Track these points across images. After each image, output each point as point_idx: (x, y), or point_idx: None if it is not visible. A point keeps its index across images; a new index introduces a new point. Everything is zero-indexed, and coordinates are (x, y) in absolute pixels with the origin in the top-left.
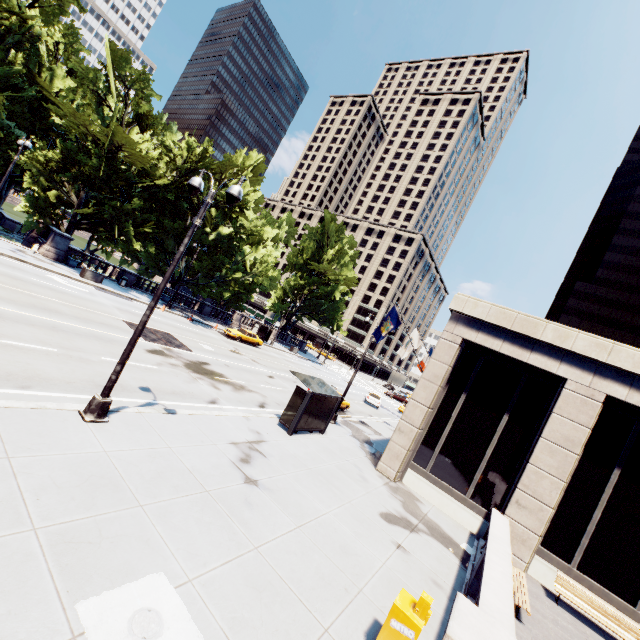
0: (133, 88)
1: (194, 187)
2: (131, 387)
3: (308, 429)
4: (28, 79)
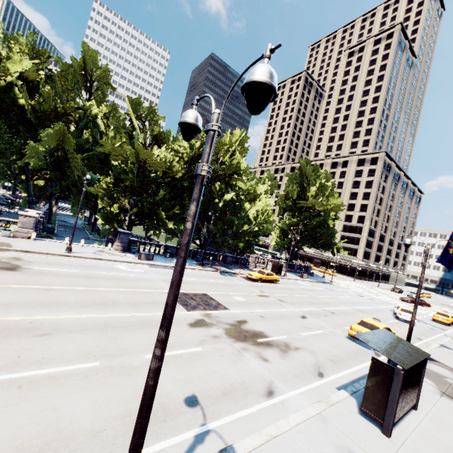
0: (147, 120)
1: (188, 125)
2: (174, 404)
3: (402, 414)
4: (95, 143)
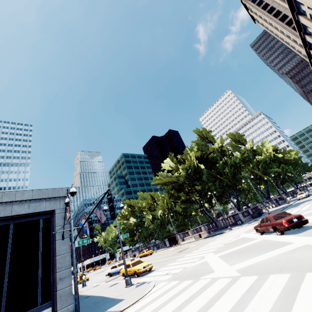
0: None
1: None
2: None
3: None
4: None
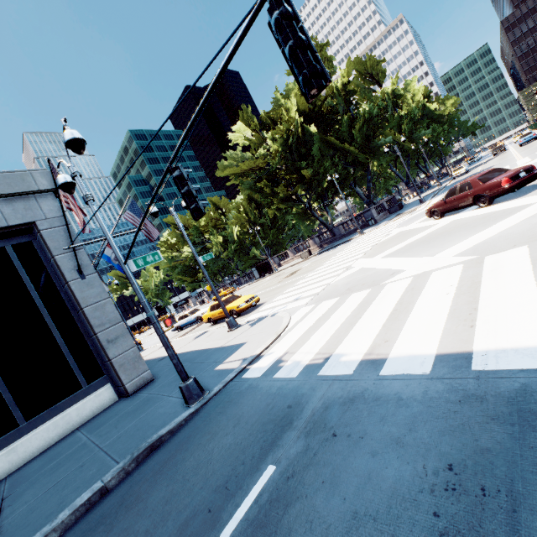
0: None
1: None
2: None
3: None
4: None
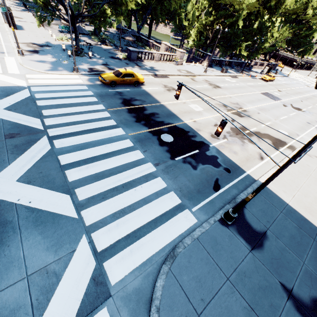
0: None
1: None
2: (307, 123)
3: None
4: None
